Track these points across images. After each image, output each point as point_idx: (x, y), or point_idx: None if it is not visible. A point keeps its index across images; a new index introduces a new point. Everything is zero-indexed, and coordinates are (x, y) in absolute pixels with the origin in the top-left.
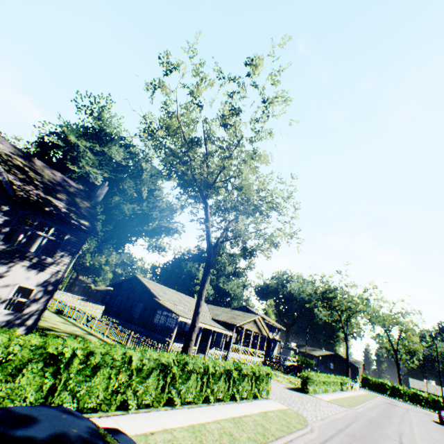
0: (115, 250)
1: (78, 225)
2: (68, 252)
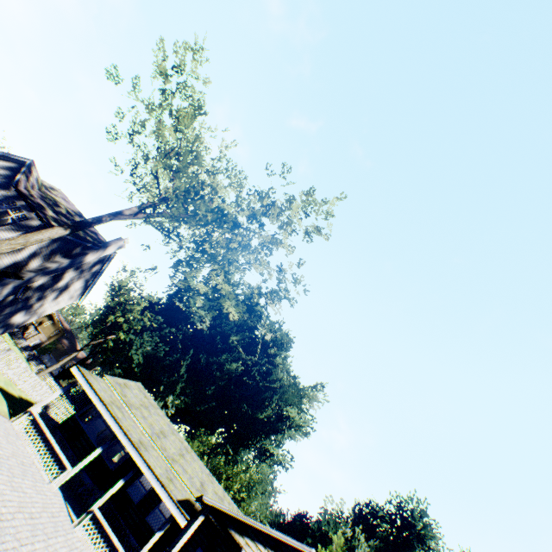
0: (225, 455)
1: (41, 216)
2: (15, 230)
